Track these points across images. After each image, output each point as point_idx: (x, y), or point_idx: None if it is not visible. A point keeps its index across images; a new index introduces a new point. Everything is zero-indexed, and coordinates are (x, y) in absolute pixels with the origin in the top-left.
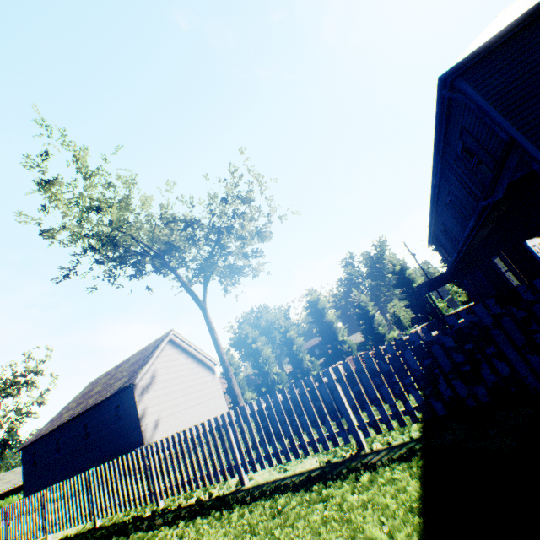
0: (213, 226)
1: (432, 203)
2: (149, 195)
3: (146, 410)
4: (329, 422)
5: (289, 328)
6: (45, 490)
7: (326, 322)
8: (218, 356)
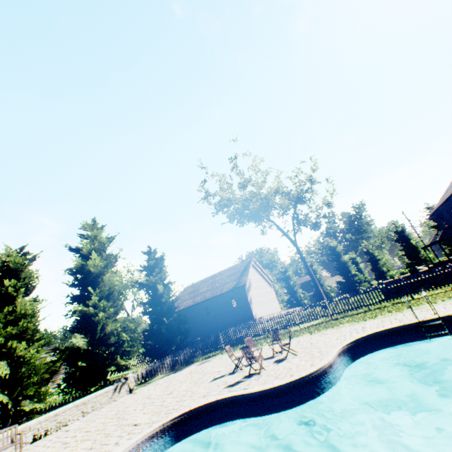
0: (296, 197)
1: (449, 197)
2: (279, 181)
3: (251, 300)
4: (449, 278)
5: (312, 264)
6: (293, 310)
7: (341, 261)
8: (307, 272)
